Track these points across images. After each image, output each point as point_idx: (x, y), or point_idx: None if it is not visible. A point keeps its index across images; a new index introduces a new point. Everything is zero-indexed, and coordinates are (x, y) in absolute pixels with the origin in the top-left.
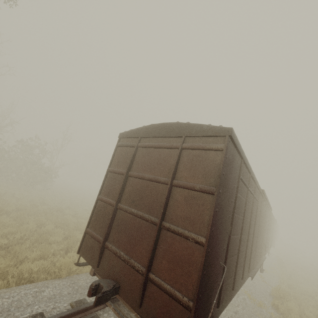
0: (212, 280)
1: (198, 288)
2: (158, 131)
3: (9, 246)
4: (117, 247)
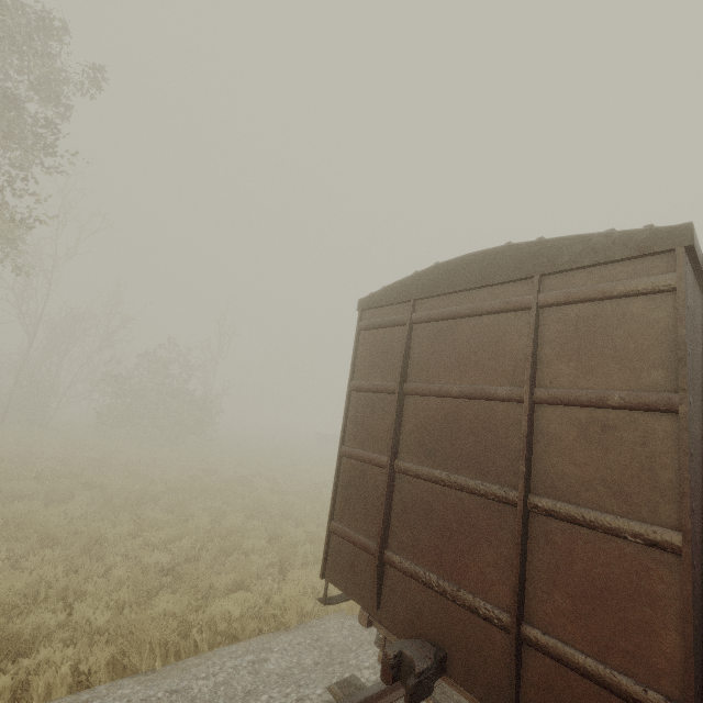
0: None
1: (692, 670)
2: (458, 277)
3: (174, 566)
4: (415, 562)
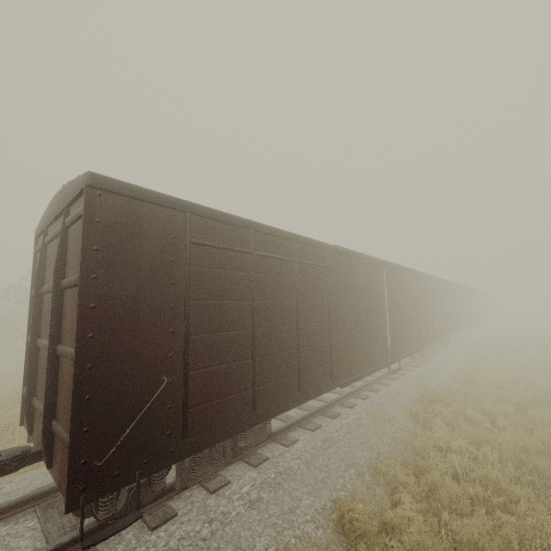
0: (135, 404)
1: (71, 420)
2: (52, 210)
3: None
4: (40, 401)
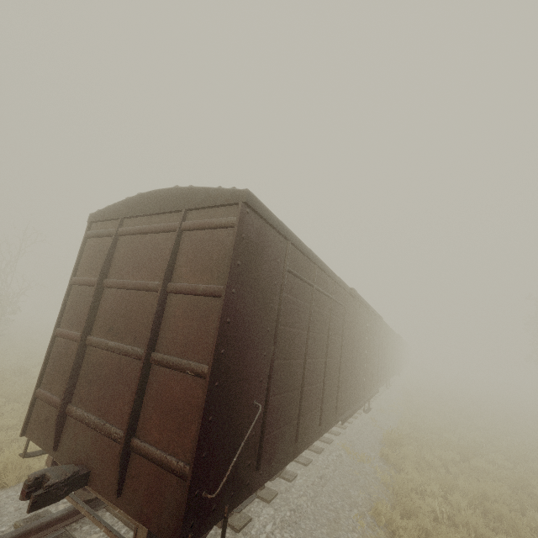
0: (235, 429)
1: (197, 444)
2: (147, 205)
3: None
4: (85, 410)
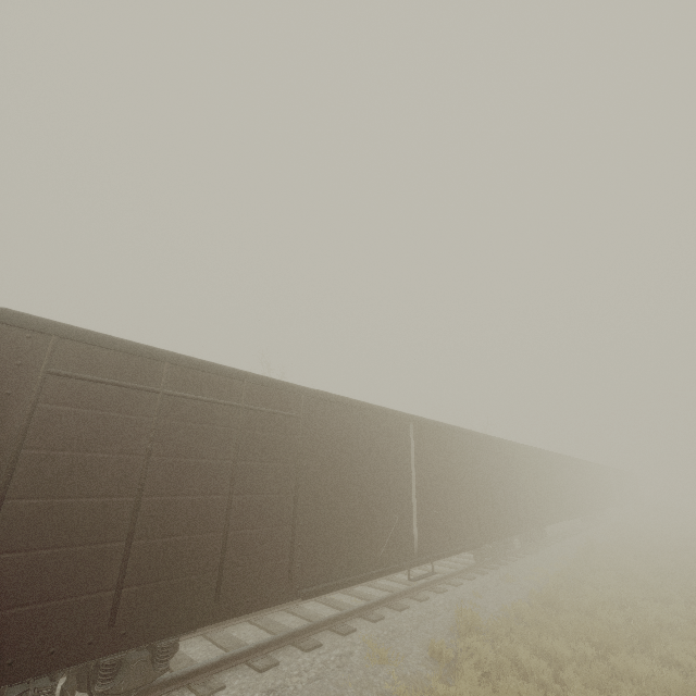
0: None
1: None
2: None
3: None
4: None
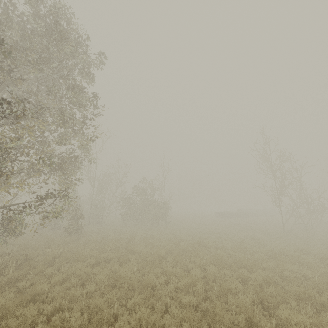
0: None
1: None
2: None
3: (198, 304)
4: None
